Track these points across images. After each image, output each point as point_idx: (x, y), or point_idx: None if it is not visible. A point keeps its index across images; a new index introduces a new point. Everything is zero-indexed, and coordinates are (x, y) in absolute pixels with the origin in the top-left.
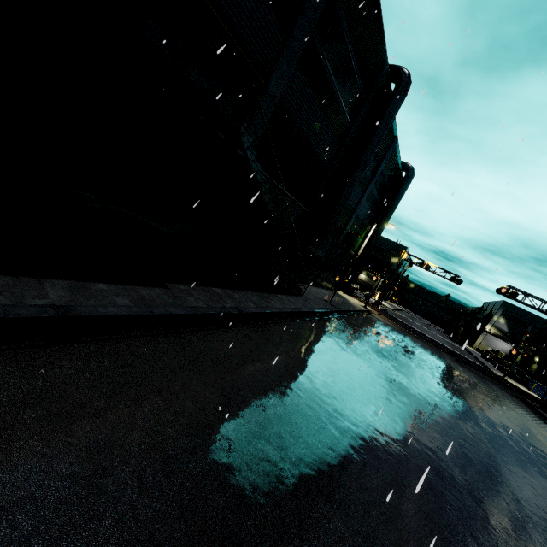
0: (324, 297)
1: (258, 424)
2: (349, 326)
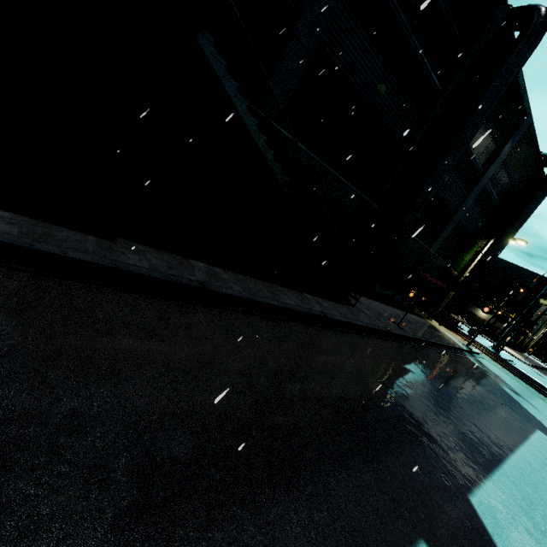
0: (394, 318)
1: (2, 411)
2: (412, 357)
